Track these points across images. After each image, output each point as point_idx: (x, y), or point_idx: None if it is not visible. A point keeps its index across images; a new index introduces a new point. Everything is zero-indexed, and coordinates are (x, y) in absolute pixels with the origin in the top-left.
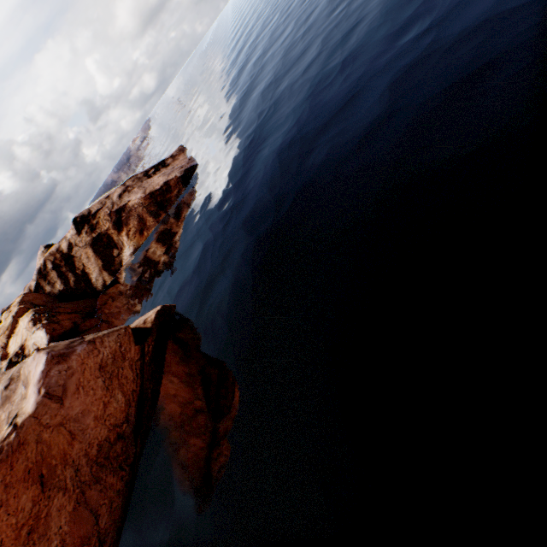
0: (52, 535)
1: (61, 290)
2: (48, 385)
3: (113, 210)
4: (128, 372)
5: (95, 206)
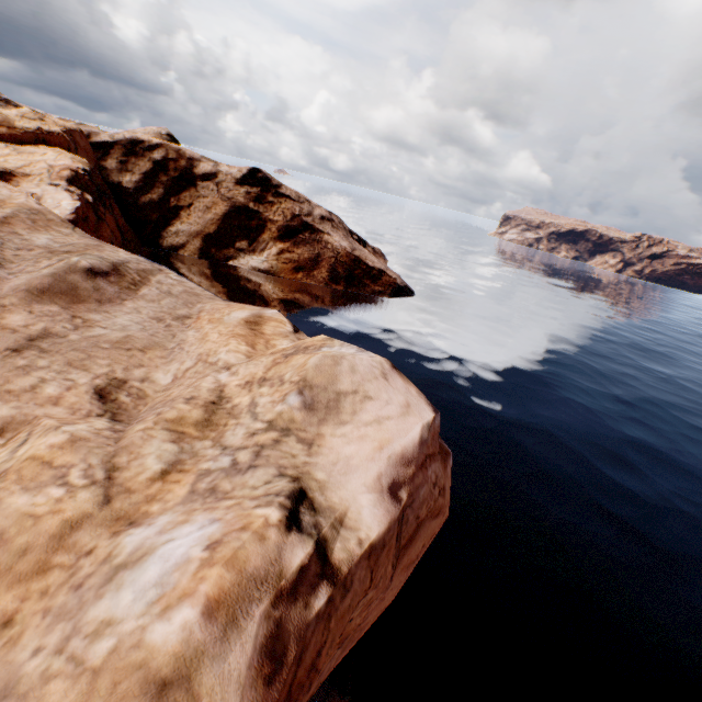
0: None
1: (124, 185)
2: (412, 494)
3: (303, 217)
4: None
5: (290, 190)
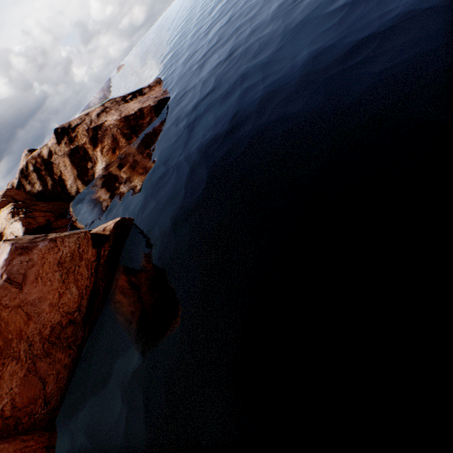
0: (3, 394)
1: (40, 190)
2: (10, 272)
3: (90, 127)
4: (84, 270)
5: (75, 121)
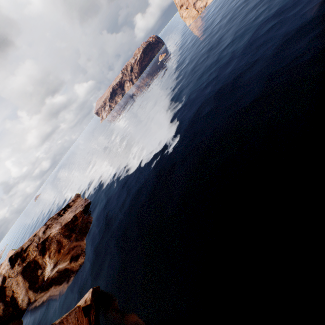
0: None
1: None
2: None
3: (39, 242)
4: None
5: (26, 243)
